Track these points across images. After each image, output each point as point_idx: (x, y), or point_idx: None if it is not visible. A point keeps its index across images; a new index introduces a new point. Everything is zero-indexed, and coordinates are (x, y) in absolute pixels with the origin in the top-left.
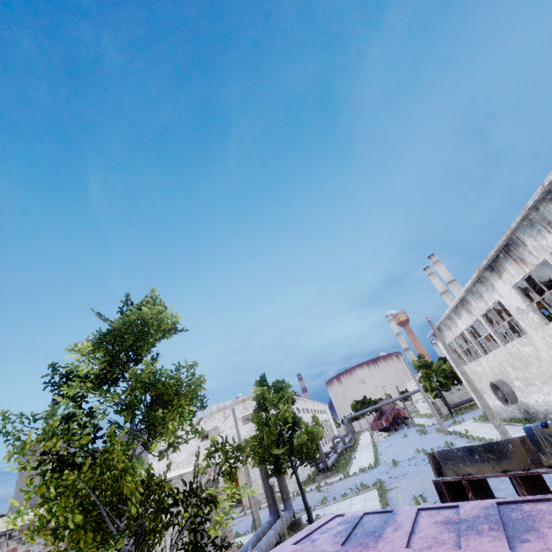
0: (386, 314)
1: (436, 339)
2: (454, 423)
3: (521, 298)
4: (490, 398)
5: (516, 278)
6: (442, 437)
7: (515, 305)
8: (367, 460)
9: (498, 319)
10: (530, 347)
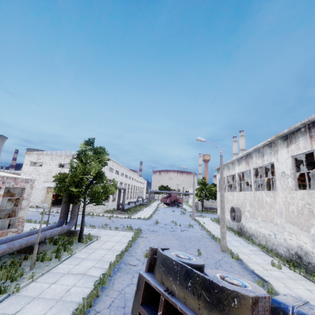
0: (197, 138)
1: (217, 172)
2: (200, 216)
3: (291, 166)
4: (226, 213)
5: (300, 150)
6: (190, 220)
7: (283, 169)
8: (147, 214)
9: (256, 177)
10: (272, 198)
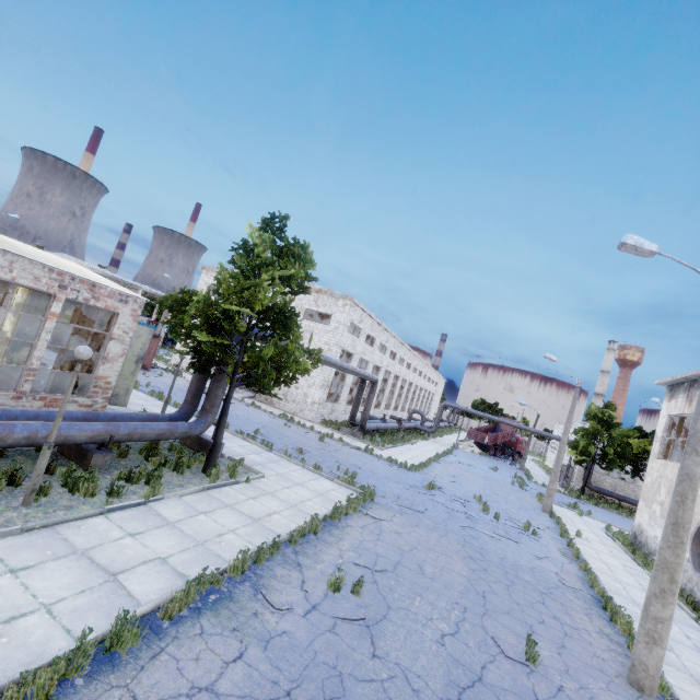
0: (623, 239)
1: (669, 395)
2: (572, 508)
3: None
4: None
5: None
6: (535, 510)
7: None
8: (419, 456)
9: None
10: None
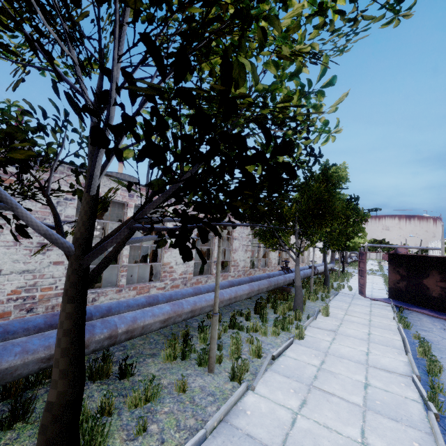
0: None
1: None
2: None
3: None
4: None
5: None
6: None
7: None
8: (374, 269)
9: None
10: None
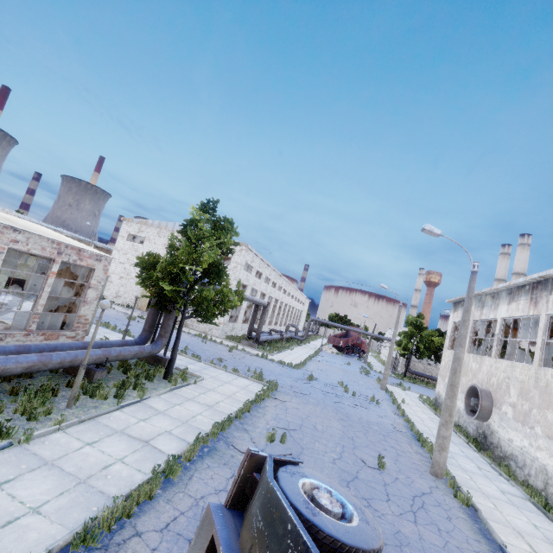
0: (423, 227)
1: (454, 309)
2: (399, 386)
3: None
4: None
5: None
6: (376, 389)
7: None
8: (298, 358)
9: None
10: None
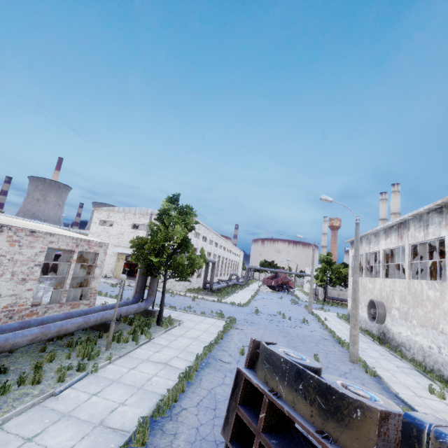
0: (321, 197)
1: (351, 247)
2: (321, 309)
3: None
4: (361, 308)
5: None
6: (305, 313)
7: None
8: (243, 299)
9: (415, 258)
10: (438, 293)
